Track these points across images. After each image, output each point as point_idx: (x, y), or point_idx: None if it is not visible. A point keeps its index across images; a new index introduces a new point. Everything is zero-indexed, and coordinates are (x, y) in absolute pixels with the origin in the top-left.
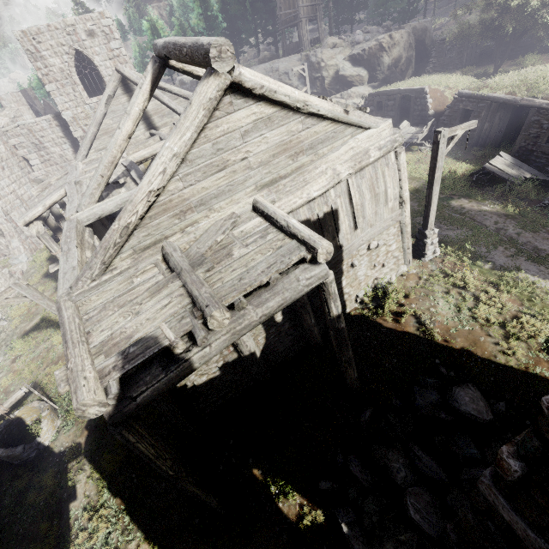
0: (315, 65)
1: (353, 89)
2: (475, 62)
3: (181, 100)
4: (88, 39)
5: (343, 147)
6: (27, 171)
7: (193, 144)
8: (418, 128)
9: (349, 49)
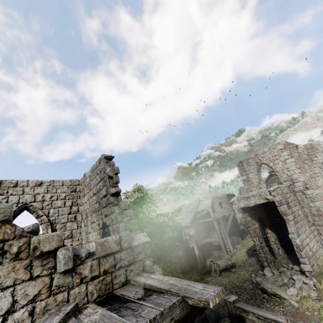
0: None
1: None
2: None
3: None
4: None
5: None
6: None
7: (267, 180)
8: None
9: None
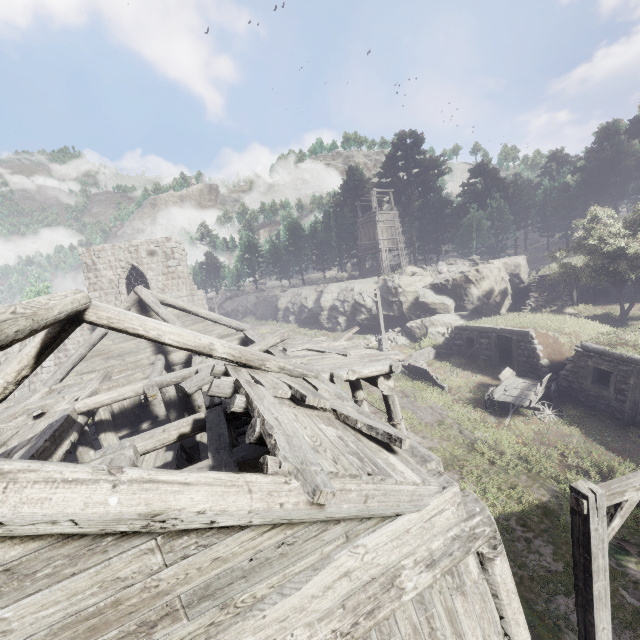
0: (391, 290)
1: (437, 317)
2: (590, 300)
3: (208, 323)
4: (148, 257)
5: (317, 575)
6: (35, 372)
7: None
8: (528, 380)
9: (431, 277)
